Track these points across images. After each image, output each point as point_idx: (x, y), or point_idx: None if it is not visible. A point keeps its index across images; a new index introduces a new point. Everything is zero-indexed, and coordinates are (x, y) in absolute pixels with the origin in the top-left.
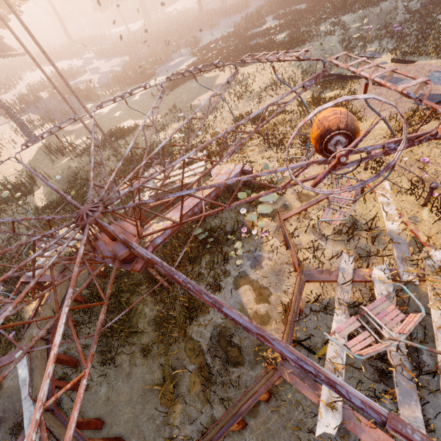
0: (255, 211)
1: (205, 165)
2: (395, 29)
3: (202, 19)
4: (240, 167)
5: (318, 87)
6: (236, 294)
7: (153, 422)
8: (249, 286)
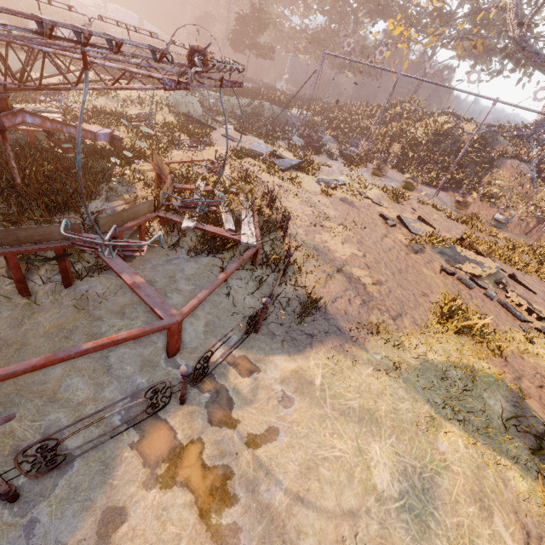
0: (126, 166)
1: (63, 118)
2: (237, 113)
3: (32, 4)
4: (111, 131)
5: (182, 119)
6: (110, 205)
7: (0, 289)
8: (123, 202)
